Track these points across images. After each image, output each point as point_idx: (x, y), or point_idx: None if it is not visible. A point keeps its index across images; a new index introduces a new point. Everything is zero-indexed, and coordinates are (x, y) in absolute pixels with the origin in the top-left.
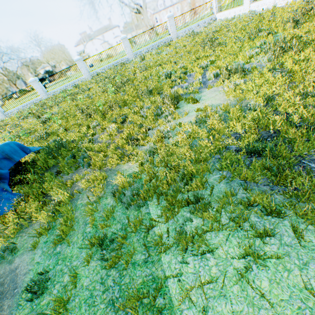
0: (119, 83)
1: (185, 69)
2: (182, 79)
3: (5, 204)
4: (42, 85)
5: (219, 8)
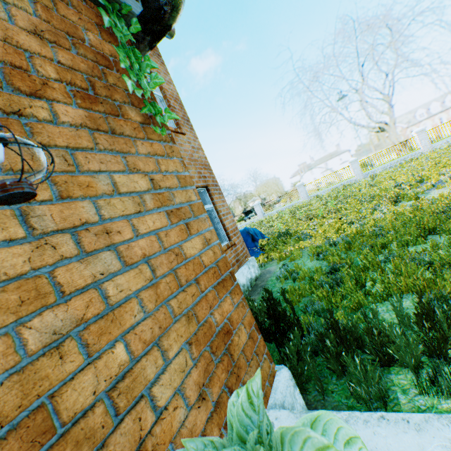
0: (340, 197)
1: (421, 178)
2: (412, 186)
3: (255, 255)
4: (261, 208)
5: None
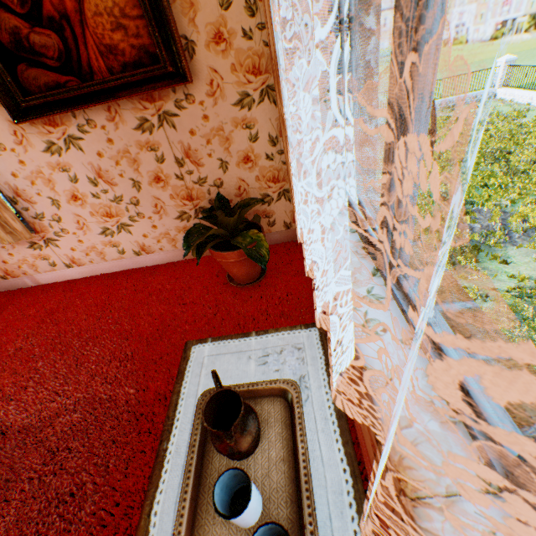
0: None
1: (466, 196)
2: (469, 216)
3: None
4: None
5: (504, 81)
